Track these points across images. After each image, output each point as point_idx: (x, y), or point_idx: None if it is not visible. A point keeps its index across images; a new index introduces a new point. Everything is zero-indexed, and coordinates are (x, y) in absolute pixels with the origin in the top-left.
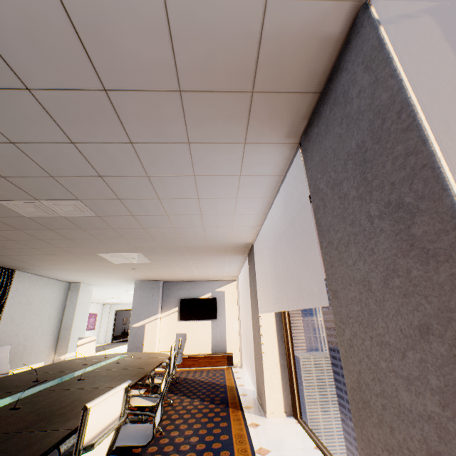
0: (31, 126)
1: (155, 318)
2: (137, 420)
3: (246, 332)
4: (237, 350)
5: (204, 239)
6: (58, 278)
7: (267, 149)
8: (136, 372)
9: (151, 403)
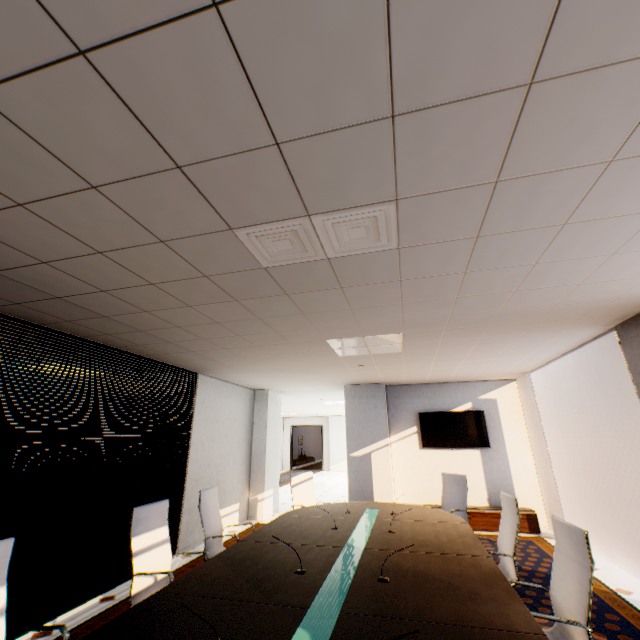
0: None
1: (384, 443)
2: None
3: (565, 475)
4: (538, 505)
5: (567, 292)
6: (242, 384)
7: None
8: (472, 569)
9: None
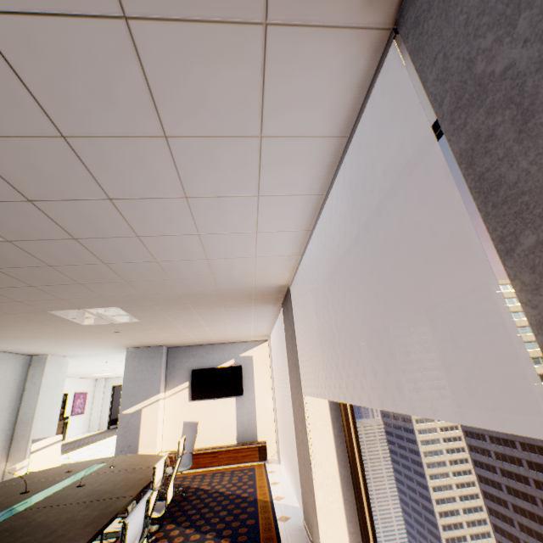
0: None
1: (156, 399)
2: None
3: (284, 412)
4: (272, 437)
5: (213, 281)
6: (9, 351)
7: (318, 52)
8: (98, 511)
9: None
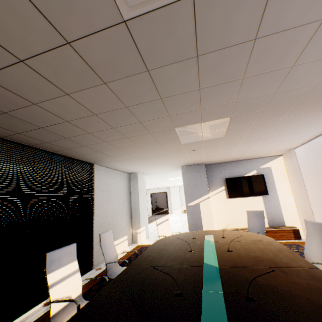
0: None
1: (207, 197)
2: None
3: (317, 206)
4: (298, 224)
5: None
6: (122, 170)
7: None
8: (315, 282)
9: None
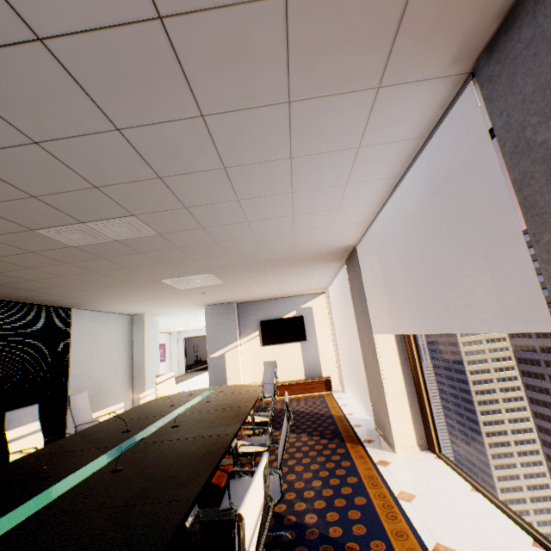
0: (56, 110)
1: (235, 345)
2: (244, 463)
3: (345, 352)
4: (335, 373)
5: (292, 248)
6: (118, 312)
7: (412, 94)
8: (234, 413)
9: (260, 448)
